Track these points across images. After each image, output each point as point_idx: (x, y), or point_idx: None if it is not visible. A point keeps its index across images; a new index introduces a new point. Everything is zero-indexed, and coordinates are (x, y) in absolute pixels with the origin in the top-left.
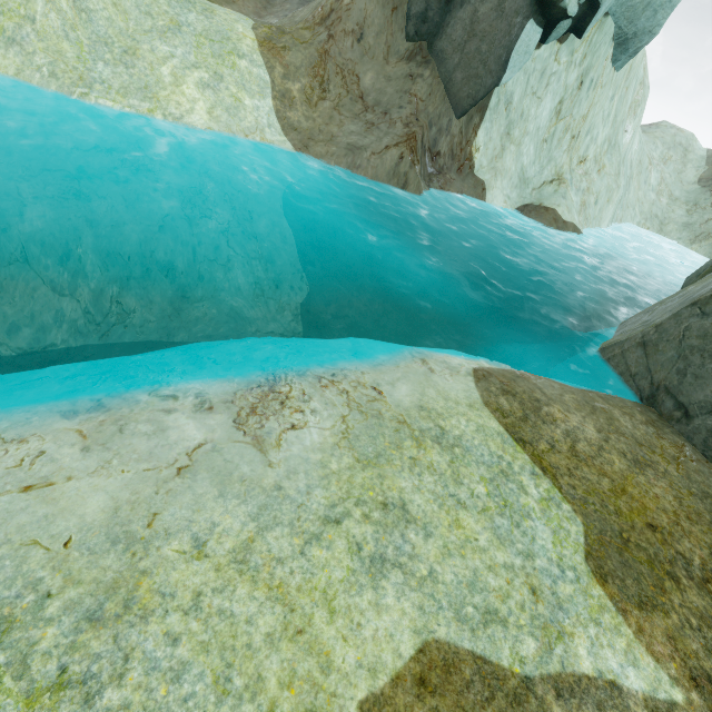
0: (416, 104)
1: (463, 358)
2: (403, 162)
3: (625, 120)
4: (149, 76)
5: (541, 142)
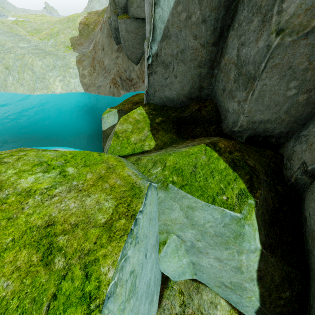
0: (118, 66)
1: (65, 149)
2: (111, 88)
3: None
4: (48, 83)
5: None
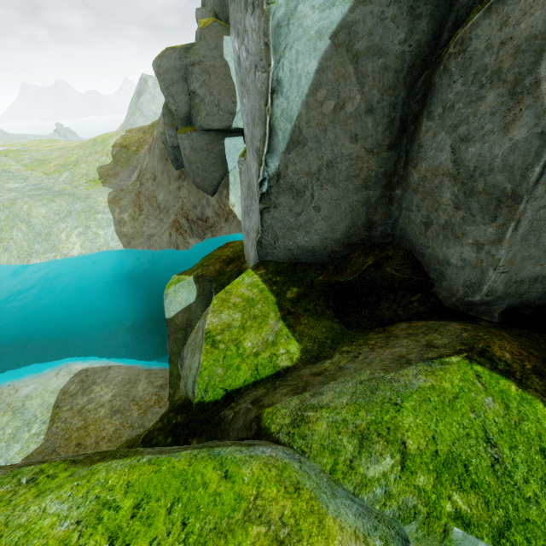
0: (182, 201)
1: (87, 364)
2: (172, 236)
3: None
4: (56, 241)
5: None
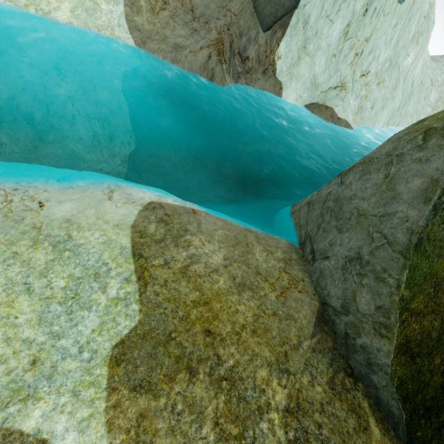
0: (230, 17)
1: (153, 194)
2: (211, 60)
3: (408, 46)
4: None
5: (331, 57)
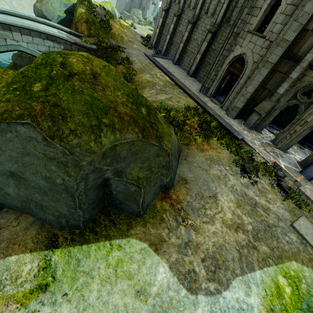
0: None
1: None
2: None
3: None
4: None
5: None
